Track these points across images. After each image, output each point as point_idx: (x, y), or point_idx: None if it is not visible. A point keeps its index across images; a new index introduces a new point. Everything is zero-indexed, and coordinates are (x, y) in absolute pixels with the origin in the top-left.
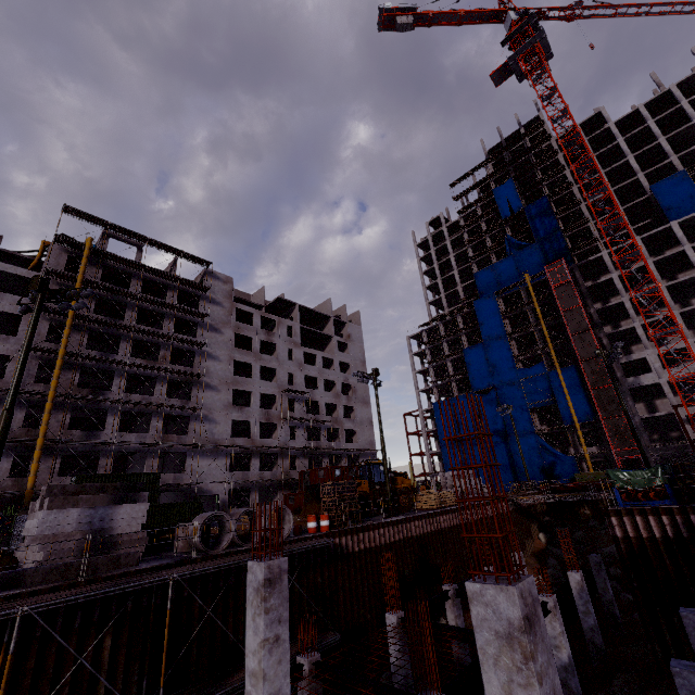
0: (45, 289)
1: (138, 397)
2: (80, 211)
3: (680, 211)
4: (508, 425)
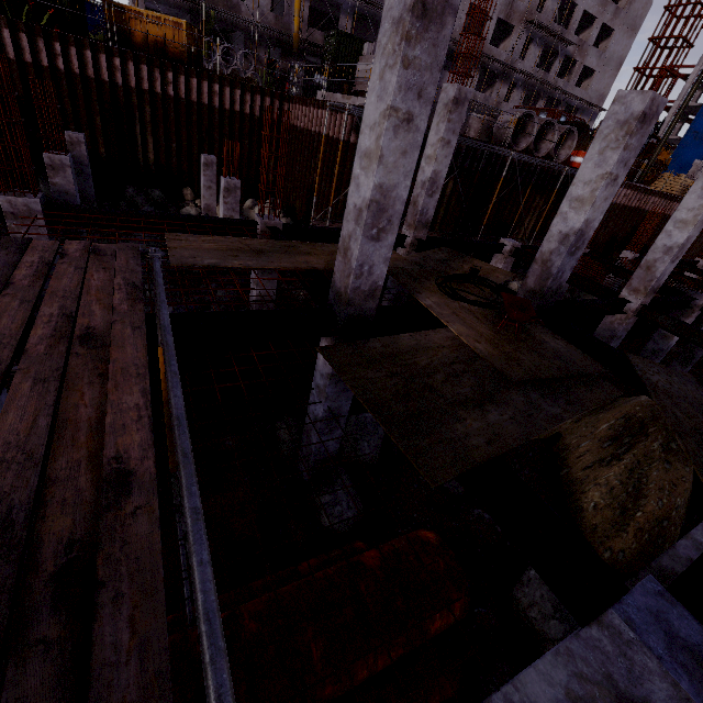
0: None
1: None
2: None
3: None
4: None
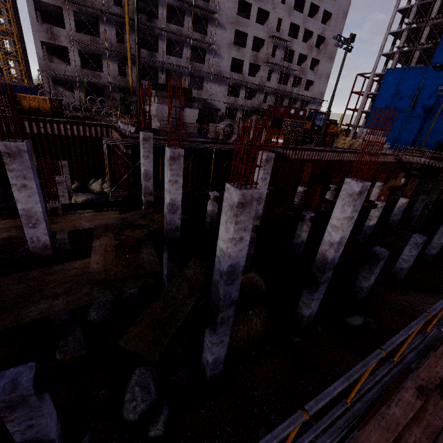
0: None
1: (174, 28)
2: None
3: None
4: (439, 103)
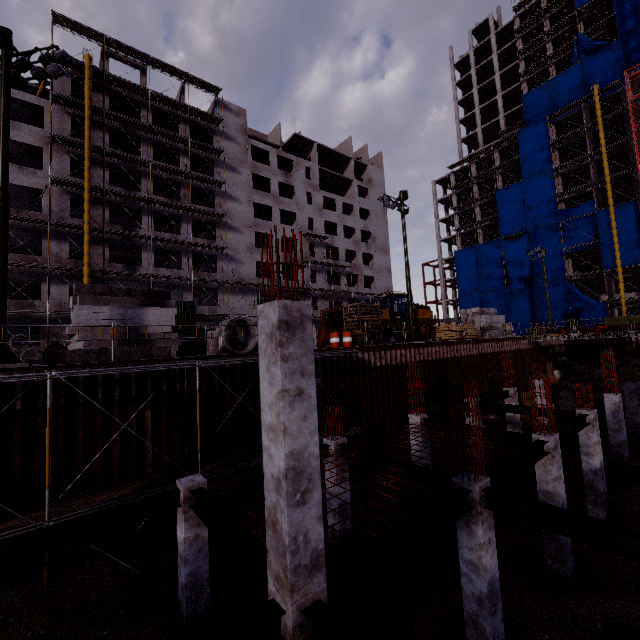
0: (7, 44)
1: (167, 236)
2: (71, 20)
3: None
4: (536, 271)
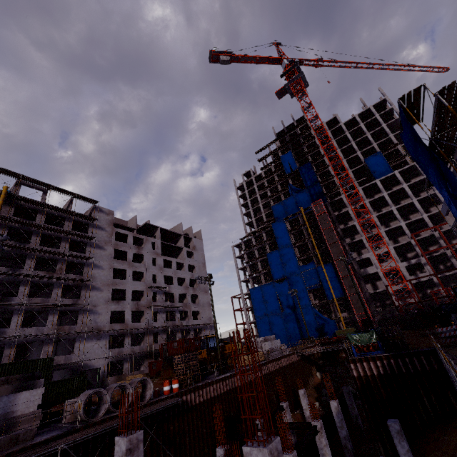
0: None
1: (38, 300)
2: None
3: (380, 173)
4: (296, 301)
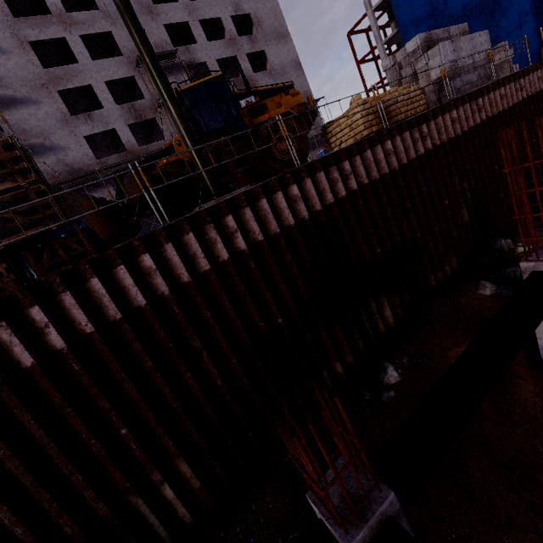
0: None
1: None
2: None
3: None
4: None
